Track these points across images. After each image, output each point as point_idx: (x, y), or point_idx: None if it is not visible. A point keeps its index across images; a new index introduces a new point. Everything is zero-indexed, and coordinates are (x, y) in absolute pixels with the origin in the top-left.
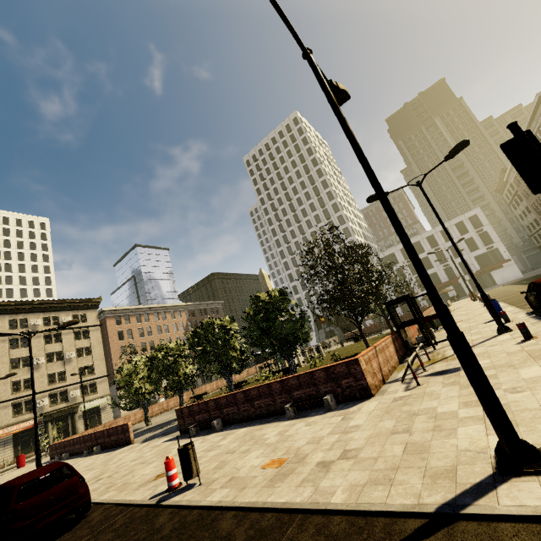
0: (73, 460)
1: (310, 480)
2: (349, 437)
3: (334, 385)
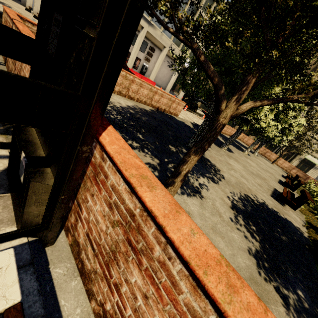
0: None
1: None
2: None
3: None
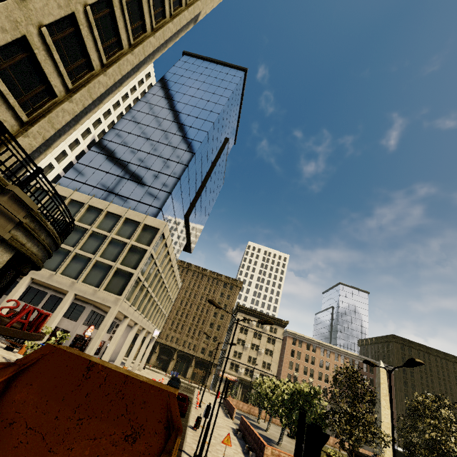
0: (220, 409)
1: (195, 443)
2: (219, 454)
3: (259, 451)
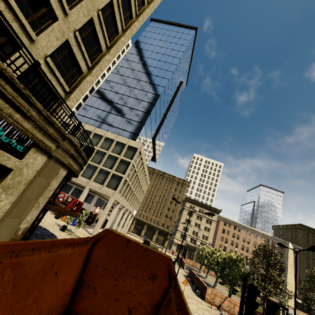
0: None
1: None
2: None
3: (203, 290)
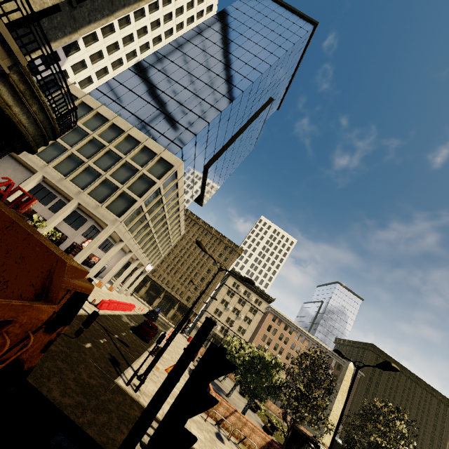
0: None
1: (146, 365)
2: None
3: None
